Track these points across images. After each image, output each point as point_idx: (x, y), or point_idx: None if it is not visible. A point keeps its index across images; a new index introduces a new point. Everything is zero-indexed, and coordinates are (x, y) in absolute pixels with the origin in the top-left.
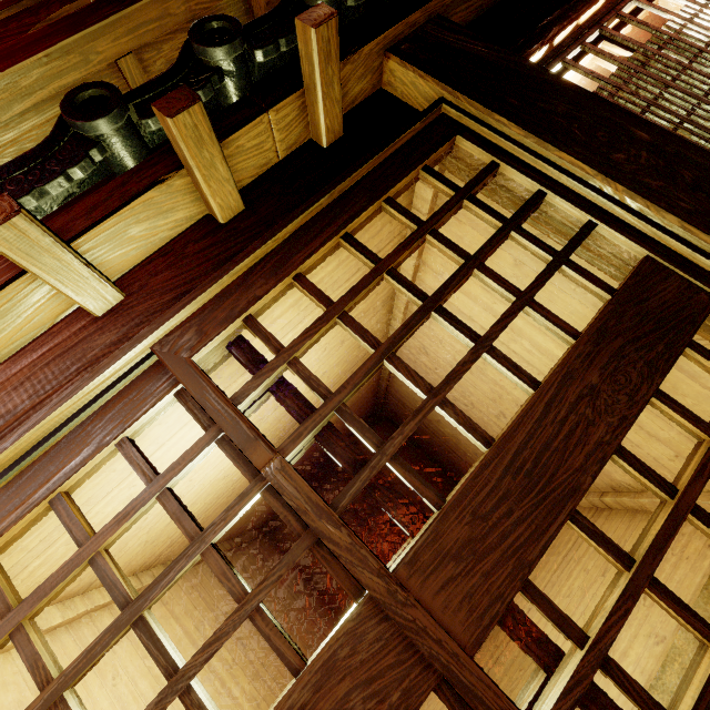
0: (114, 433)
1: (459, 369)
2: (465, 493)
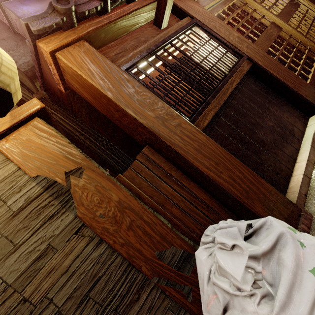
0: (233, 0)
1: (275, 2)
2: (281, 12)
